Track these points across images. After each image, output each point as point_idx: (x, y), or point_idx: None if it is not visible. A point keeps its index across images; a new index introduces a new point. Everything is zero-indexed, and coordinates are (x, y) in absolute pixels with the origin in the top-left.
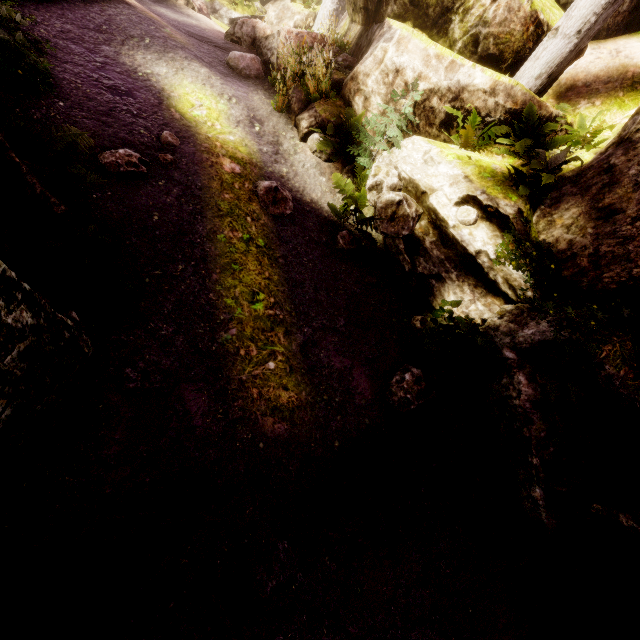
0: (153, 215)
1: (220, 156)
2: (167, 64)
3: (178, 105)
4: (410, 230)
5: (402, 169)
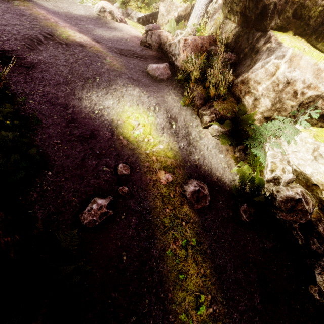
0: (122, 256)
1: (157, 171)
2: (112, 95)
3: (124, 131)
4: (307, 220)
5: (294, 163)
